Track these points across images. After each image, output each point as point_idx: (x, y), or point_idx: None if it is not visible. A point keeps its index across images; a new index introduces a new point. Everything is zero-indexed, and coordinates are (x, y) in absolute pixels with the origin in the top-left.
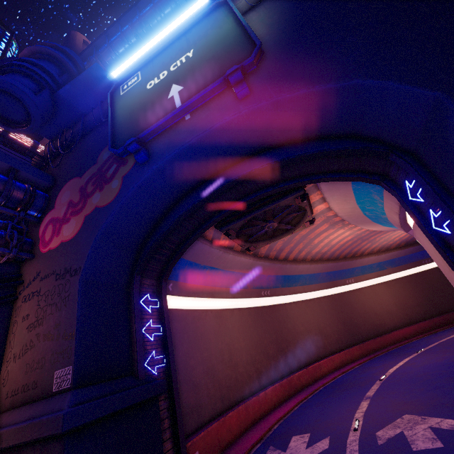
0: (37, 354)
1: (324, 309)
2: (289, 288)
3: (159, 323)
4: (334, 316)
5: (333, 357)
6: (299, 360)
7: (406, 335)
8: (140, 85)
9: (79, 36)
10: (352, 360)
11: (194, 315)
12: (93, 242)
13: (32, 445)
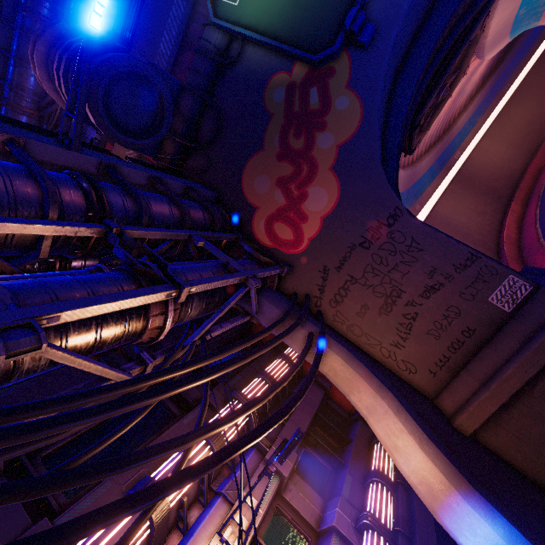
0: (434, 313)
1: (461, 194)
2: (424, 193)
3: None
4: (473, 194)
5: (507, 222)
6: (490, 242)
7: (539, 166)
8: None
9: None
10: (521, 215)
11: None
12: (384, 174)
13: None
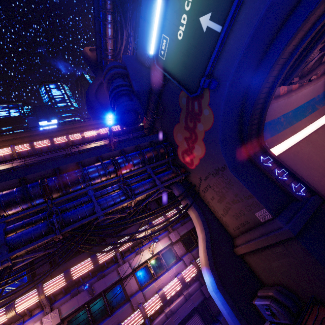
0: (235, 210)
1: None
2: None
3: (280, 168)
4: None
5: None
6: None
7: None
8: (172, 42)
9: (86, 50)
10: None
11: (292, 152)
12: (221, 149)
13: (275, 244)
